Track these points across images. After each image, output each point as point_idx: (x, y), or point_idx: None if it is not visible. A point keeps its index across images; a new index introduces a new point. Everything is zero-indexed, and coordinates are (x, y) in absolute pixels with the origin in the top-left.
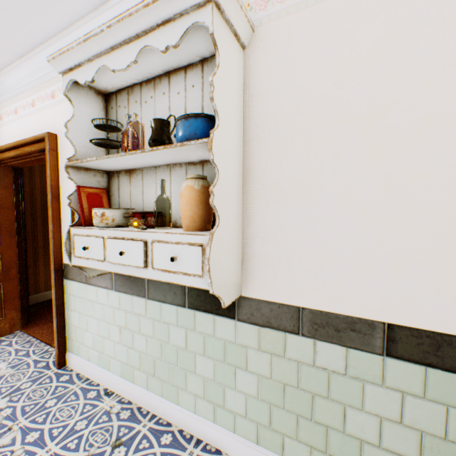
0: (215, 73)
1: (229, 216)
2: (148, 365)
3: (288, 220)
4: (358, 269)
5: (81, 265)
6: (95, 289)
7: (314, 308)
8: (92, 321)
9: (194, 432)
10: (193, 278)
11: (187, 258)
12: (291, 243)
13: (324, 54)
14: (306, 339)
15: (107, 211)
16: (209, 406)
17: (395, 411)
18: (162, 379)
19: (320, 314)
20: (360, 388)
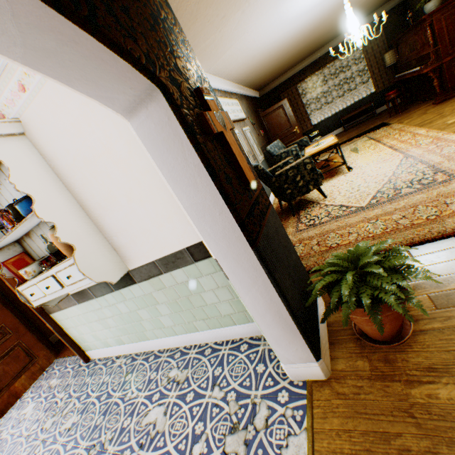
0: (9, 175)
1: (83, 238)
2: (124, 331)
3: (118, 221)
4: (159, 230)
5: (39, 304)
6: (69, 310)
7: (159, 257)
8: (83, 328)
9: (165, 347)
10: (84, 281)
11: (75, 273)
12: (127, 232)
13: (63, 123)
14: (167, 274)
15: (27, 268)
16: (161, 331)
17: (214, 284)
18: (135, 333)
19: (163, 259)
20: (199, 282)
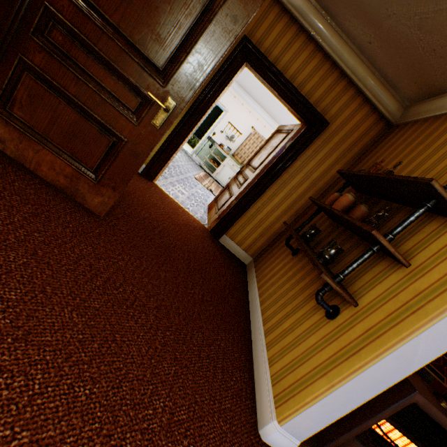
0: None
1: None
2: None
3: None
4: None
5: None
6: None
7: None
8: None
9: None
10: None
11: None
12: None
13: None
14: None
15: None
16: None
17: None
18: None
19: None
20: None
